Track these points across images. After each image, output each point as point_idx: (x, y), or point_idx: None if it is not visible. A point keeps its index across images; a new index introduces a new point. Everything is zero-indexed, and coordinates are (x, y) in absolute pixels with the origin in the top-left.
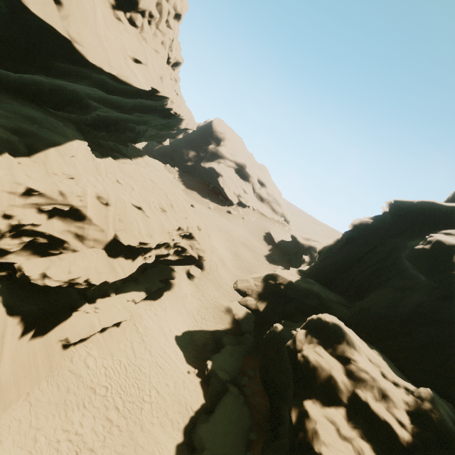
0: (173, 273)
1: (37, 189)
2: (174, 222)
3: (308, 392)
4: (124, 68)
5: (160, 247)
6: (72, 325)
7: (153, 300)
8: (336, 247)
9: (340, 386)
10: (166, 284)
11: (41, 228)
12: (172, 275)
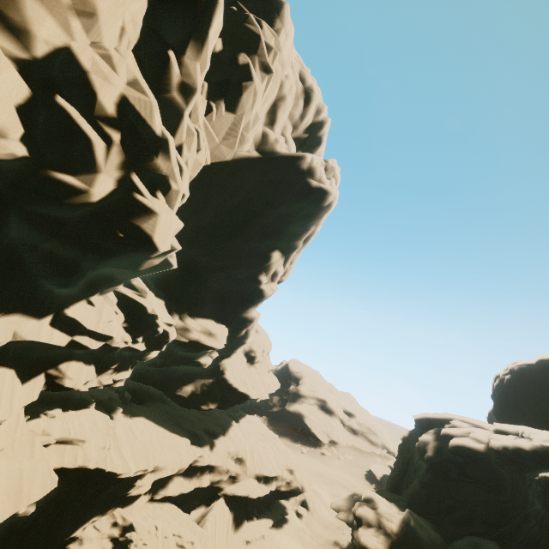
0: (286, 509)
1: (233, 448)
2: (283, 460)
3: (361, 525)
4: (261, 393)
5: (277, 478)
6: (244, 530)
7: (277, 528)
8: (397, 460)
9: (373, 518)
10: (283, 519)
11: (234, 467)
12: (285, 511)
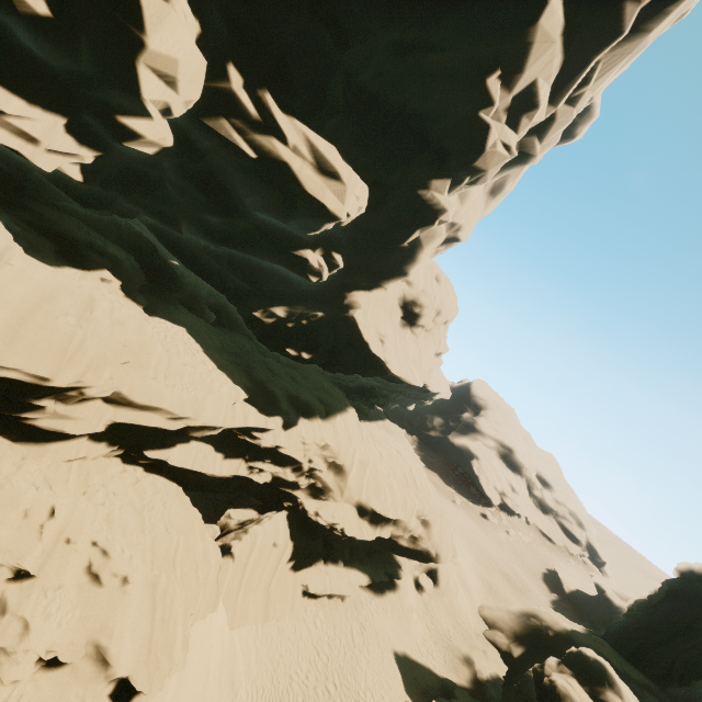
0: (400, 570)
1: (330, 445)
2: (416, 500)
3: None
4: (409, 372)
5: (397, 524)
6: (312, 576)
7: (374, 593)
8: (651, 602)
9: None
10: (389, 582)
11: (323, 475)
12: (398, 572)
